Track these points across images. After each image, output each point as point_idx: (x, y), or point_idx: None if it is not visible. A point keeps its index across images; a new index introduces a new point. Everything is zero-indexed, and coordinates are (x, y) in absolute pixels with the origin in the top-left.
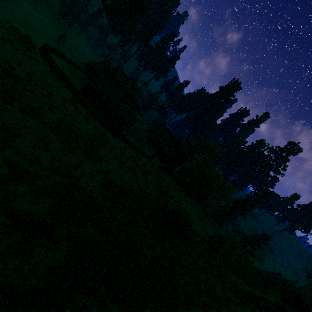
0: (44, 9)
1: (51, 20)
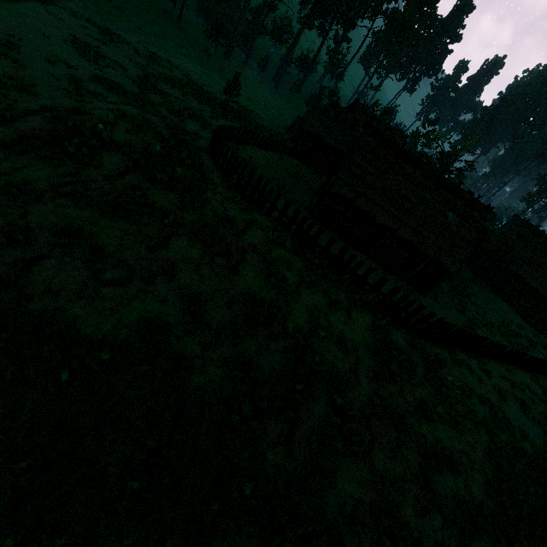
0: (180, 43)
1: (196, 59)
